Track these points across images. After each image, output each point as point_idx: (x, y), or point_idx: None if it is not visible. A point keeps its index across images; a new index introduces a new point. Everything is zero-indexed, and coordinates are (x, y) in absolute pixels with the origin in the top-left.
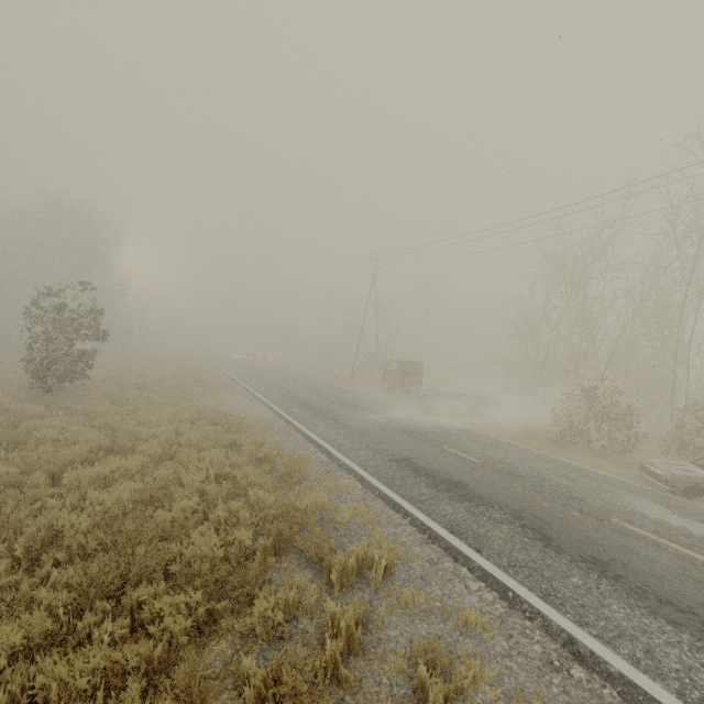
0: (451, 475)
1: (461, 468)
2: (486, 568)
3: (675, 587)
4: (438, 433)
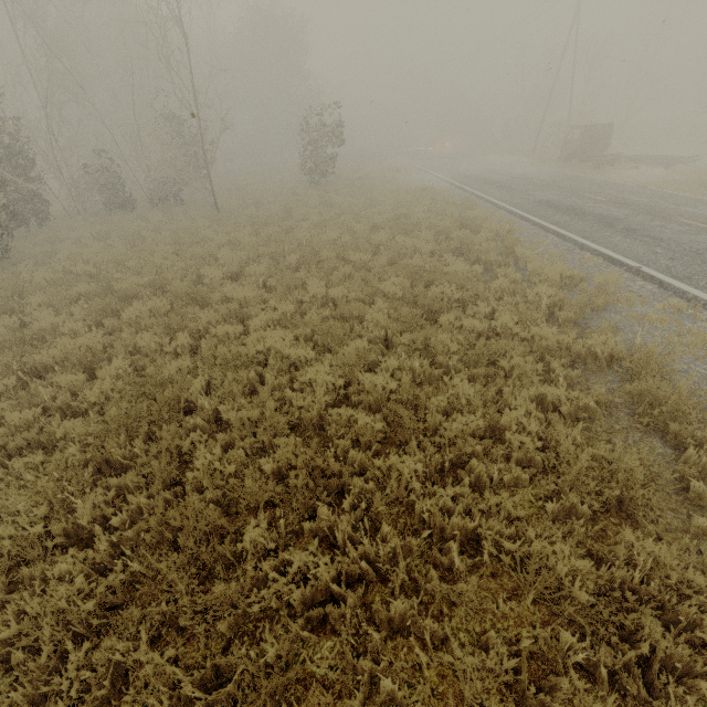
0: (574, 206)
1: (586, 203)
2: (561, 232)
3: (666, 235)
4: (588, 188)
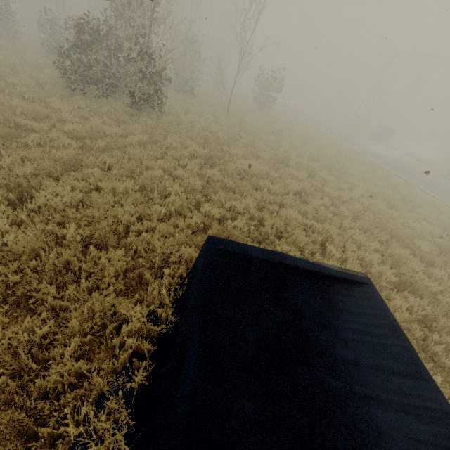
0: (404, 170)
1: (407, 170)
2: (412, 183)
3: None
4: (398, 161)
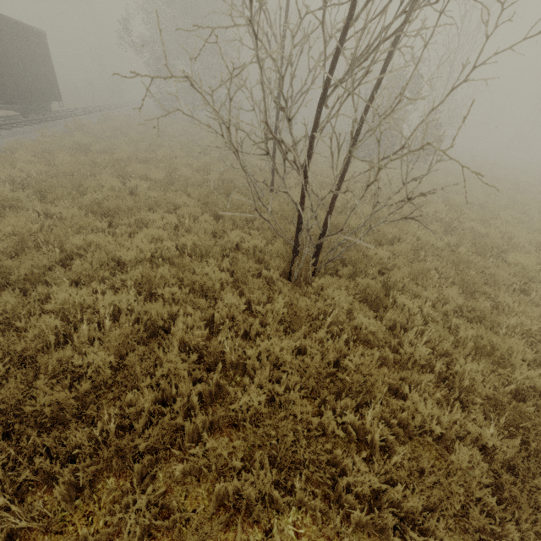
0: None
1: None
2: None
3: None
4: None
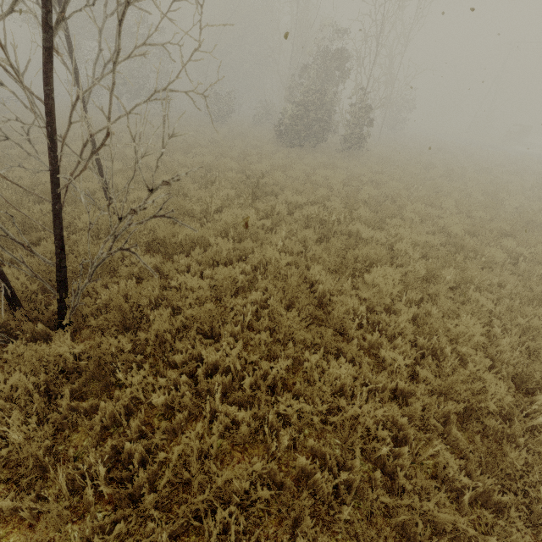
0: None
1: None
2: None
3: None
4: None
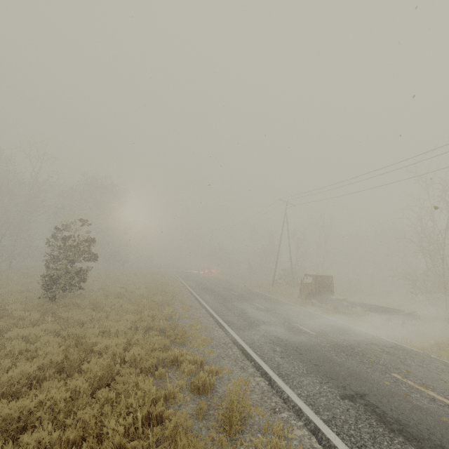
0: (439, 436)
1: (442, 419)
2: None
3: None
4: (375, 352)
